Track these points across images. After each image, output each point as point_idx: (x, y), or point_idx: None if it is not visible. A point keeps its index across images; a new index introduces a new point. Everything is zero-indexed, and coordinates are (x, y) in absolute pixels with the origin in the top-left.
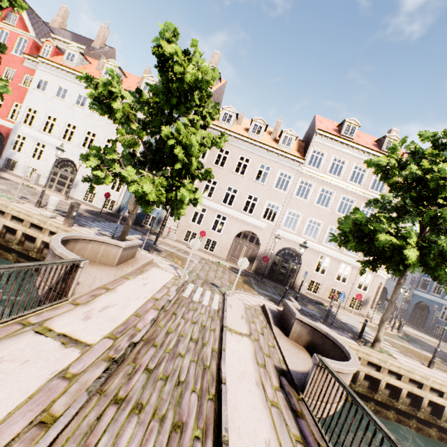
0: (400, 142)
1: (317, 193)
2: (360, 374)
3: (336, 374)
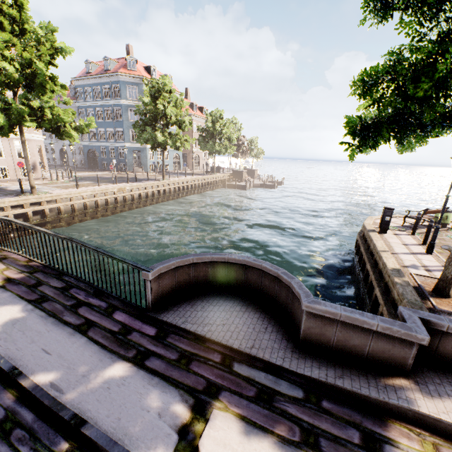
0: None
1: None
2: (29, 214)
3: None
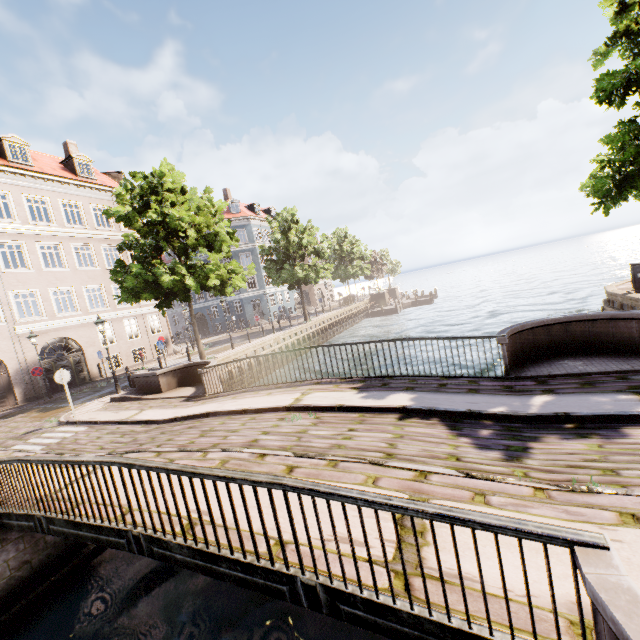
0: (124, 188)
1: (38, 254)
2: None
3: (216, 364)
